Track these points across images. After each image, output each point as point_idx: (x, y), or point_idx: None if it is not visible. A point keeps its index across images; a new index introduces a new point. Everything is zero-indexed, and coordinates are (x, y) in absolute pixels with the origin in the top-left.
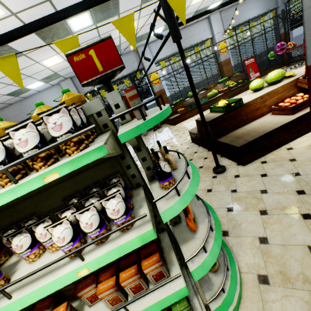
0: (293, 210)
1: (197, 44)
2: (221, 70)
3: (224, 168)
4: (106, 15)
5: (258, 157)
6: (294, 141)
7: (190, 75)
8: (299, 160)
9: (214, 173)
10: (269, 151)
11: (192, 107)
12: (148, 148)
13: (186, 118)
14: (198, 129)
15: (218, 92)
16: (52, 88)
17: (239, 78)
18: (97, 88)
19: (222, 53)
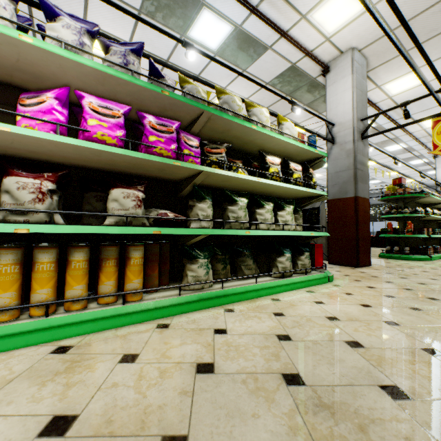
0: None
1: None
2: None
3: None
4: None
5: None
6: None
7: None
8: None
9: None
10: None
11: None
12: None
13: None
14: (377, 236)
15: None
16: None
17: None
18: None
19: None
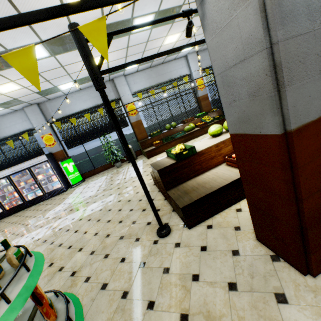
0: (217, 320)
1: (175, 79)
2: (200, 105)
3: (168, 230)
4: (65, 48)
5: (206, 218)
6: (245, 199)
7: (119, 126)
8: (243, 229)
9: (157, 236)
10: (219, 211)
11: (168, 140)
12: (113, 185)
13: (162, 152)
14: (154, 174)
15: (195, 126)
16: (15, 113)
17: (216, 114)
18: (67, 116)
19: (200, 89)
